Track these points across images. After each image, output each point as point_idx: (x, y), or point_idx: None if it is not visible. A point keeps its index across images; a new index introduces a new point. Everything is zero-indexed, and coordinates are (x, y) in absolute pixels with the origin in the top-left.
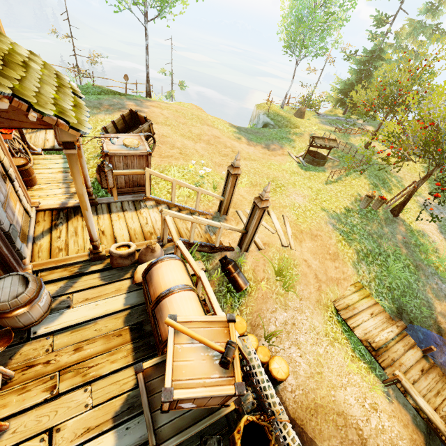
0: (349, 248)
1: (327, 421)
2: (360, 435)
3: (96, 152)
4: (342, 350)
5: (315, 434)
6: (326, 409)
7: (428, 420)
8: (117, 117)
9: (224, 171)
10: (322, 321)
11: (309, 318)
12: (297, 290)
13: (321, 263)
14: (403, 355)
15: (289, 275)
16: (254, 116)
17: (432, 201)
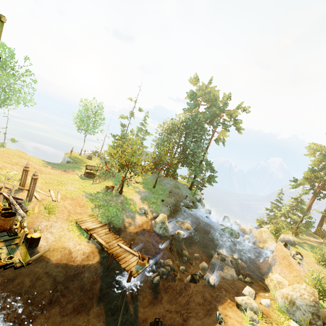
0: (91, 203)
1: (57, 251)
2: (70, 251)
3: None
4: (74, 233)
5: (51, 257)
6: (58, 248)
7: (100, 243)
8: None
9: (30, 177)
10: (67, 225)
11: (60, 224)
12: (57, 215)
13: (73, 207)
14: (100, 231)
15: (53, 210)
16: (63, 158)
17: (143, 190)
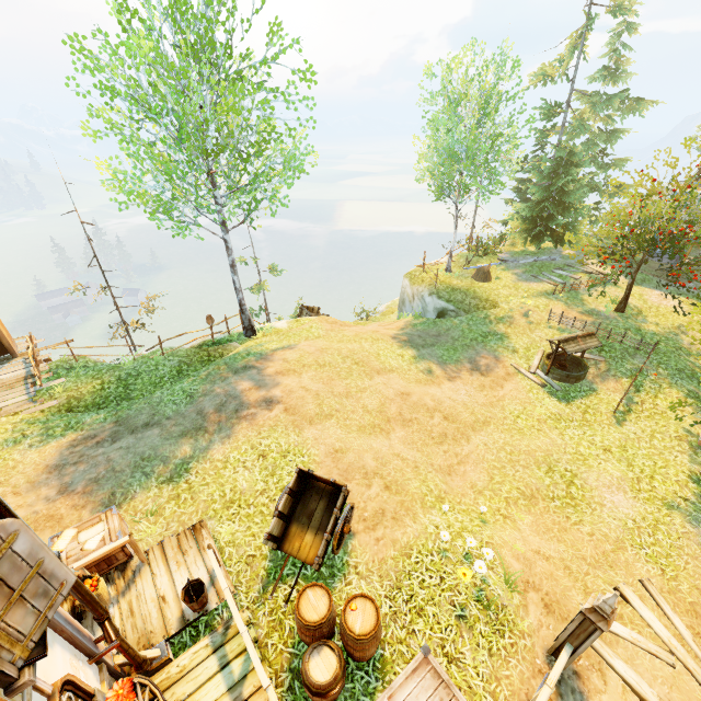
0: None
1: None
2: None
3: (257, 579)
4: None
5: None
6: None
7: None
8: (244, 440)
9: (463, 482)
10: None
11: None
12: None
13: None
14: None
15: None
16: (411, 296)
17: None
